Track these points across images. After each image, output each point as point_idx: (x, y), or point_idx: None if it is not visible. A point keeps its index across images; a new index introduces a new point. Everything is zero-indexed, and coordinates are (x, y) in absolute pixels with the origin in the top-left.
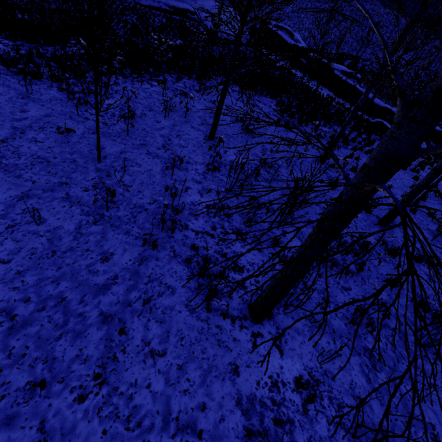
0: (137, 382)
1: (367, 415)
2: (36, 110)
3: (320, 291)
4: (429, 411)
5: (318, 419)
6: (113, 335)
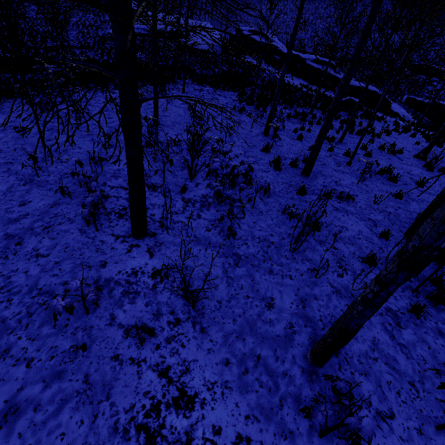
0: (18, 270)
1: (210, 291)
2: (3, 119)
3: (212, 220)
4: (275, 290)
5: (163, 292)
6: (10, 246)
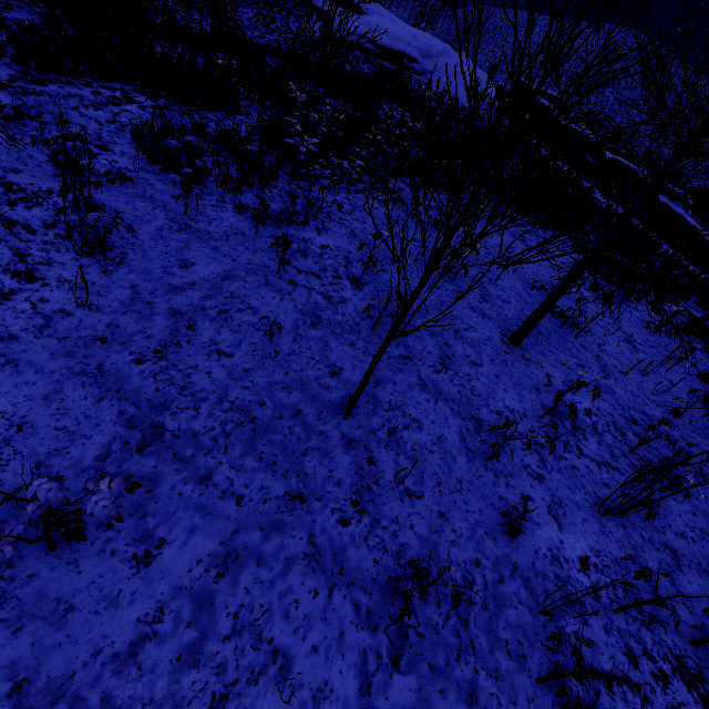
0: None
1: None
2: (206, 261)
3: None
4: None
5: None
6: None
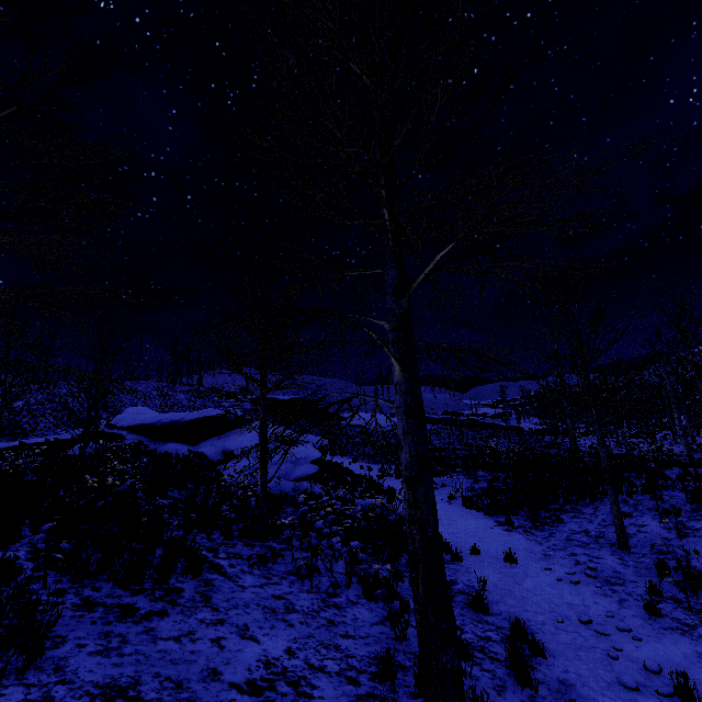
0: None
1: None
2: None
3: None
4: None
5: None
6: None
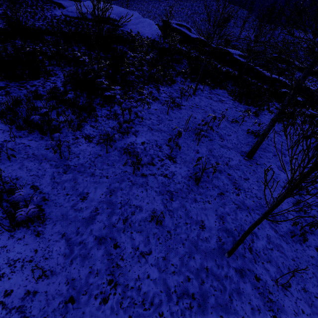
0: None
1: None
2: (93, 187)
3: None
4: None
5: None
6: None
